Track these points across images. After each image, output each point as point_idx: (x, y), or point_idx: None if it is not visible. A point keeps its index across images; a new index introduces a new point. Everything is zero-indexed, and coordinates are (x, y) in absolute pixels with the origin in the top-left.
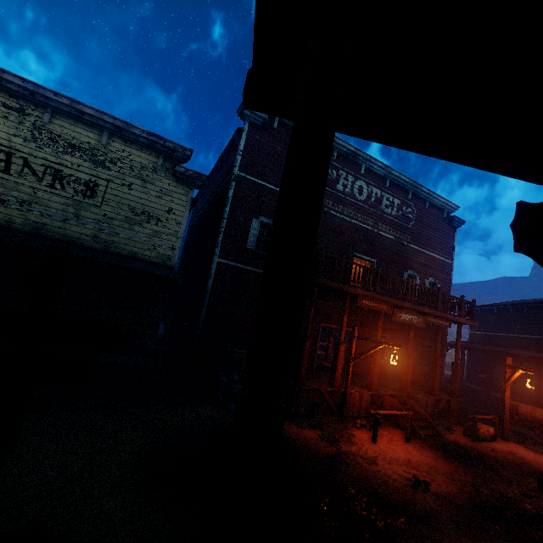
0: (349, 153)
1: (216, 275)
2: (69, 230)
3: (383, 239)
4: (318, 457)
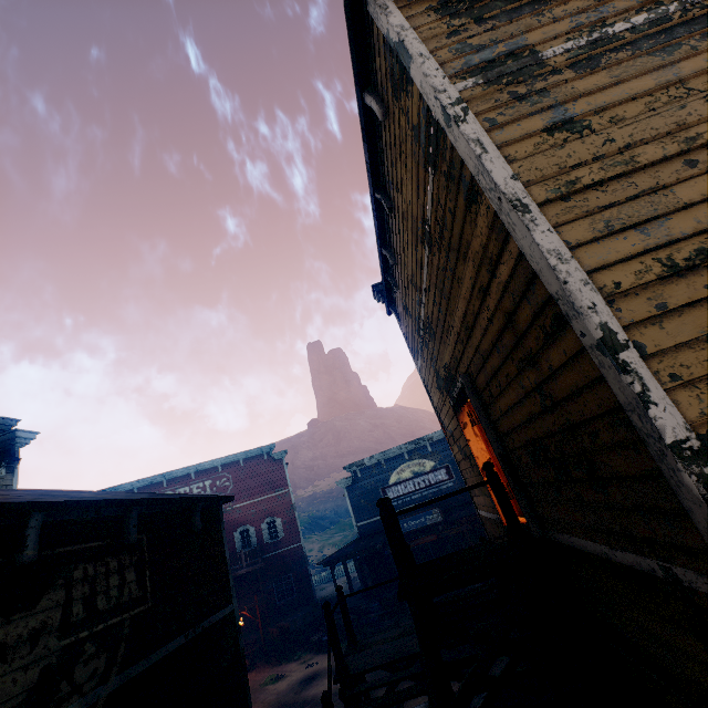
0: (147, 483)
1: None
2: None
3: None
4: None
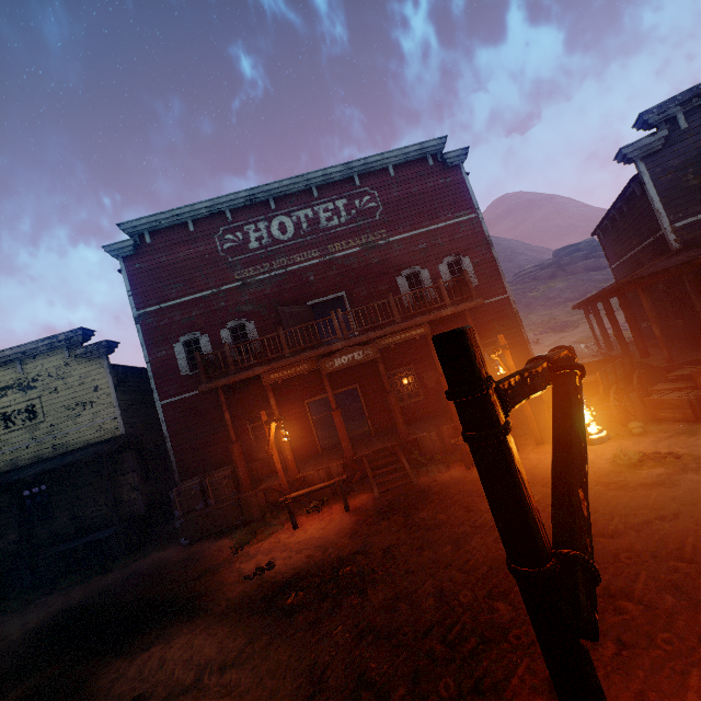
0: (244, 201)
1: (167, 417)
2: (34, 452)
3: (345, 260)
4: (196, 572)
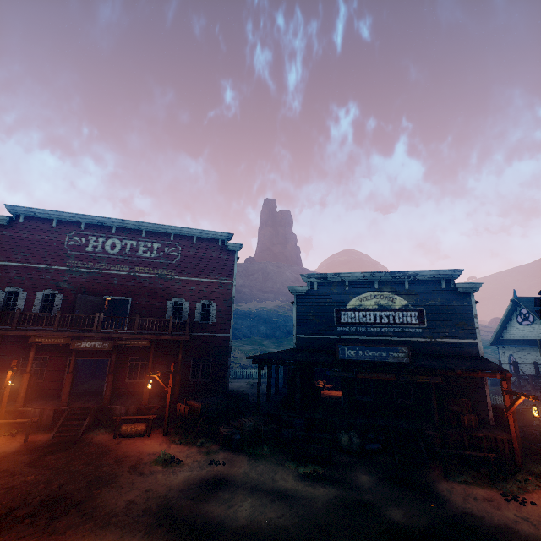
0: (96, 222)
1: None
2: None
3: (142, 279)
4: None
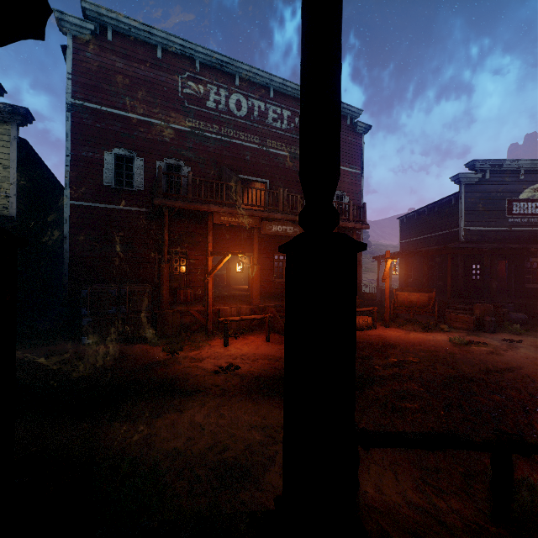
0: (216, 62)
1: (73, 219)
2: None
3: (275, 157)
4: (137, 365)
